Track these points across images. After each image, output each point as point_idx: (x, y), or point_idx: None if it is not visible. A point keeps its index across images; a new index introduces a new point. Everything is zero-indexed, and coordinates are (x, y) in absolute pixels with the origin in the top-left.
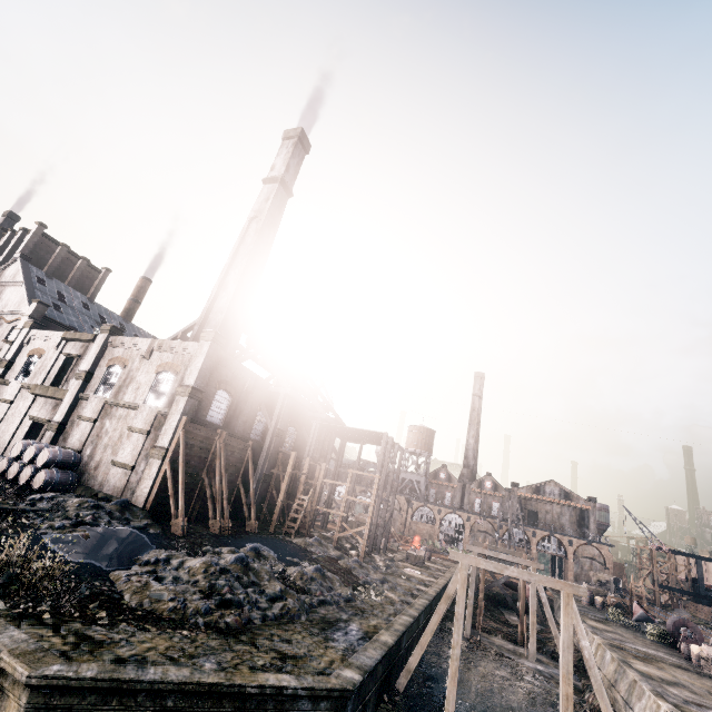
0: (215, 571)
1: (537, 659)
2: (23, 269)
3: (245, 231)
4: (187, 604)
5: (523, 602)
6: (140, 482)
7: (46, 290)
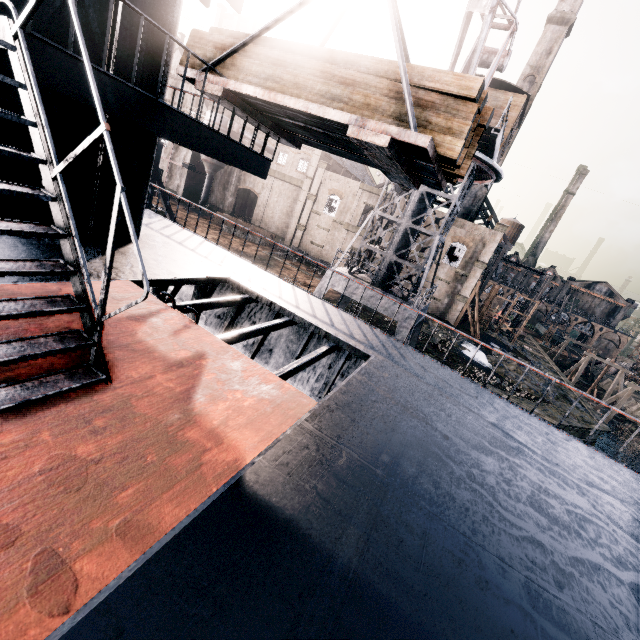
0: (526, 374)
1: (596, 403)
2: None
3: None
4: (538, 392)
5: (599, 379)
6: (450, 312)
7: None
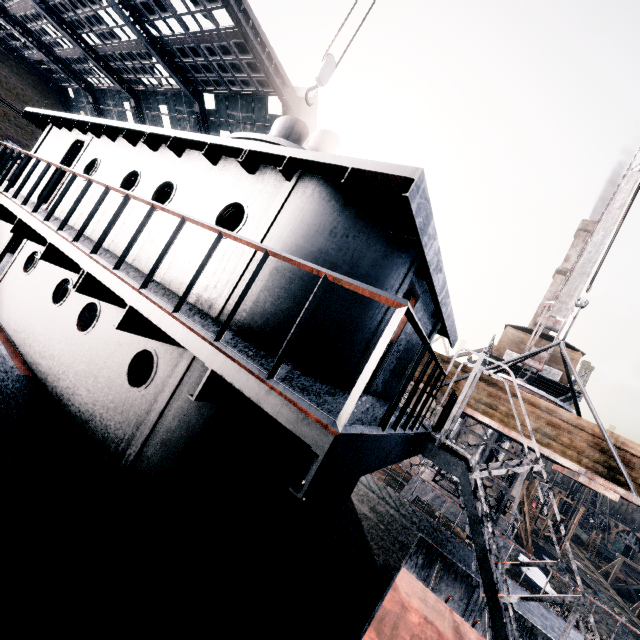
0: (598, 612)
1: None
2: None
3: (537, 316)
4: None
5: None
6: None
7: None
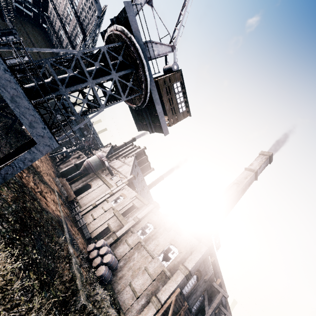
0: None
1: None
2: (134, 161)
3: (229, 187)
4: None
5: None
6: (139, 315)
7: (135, 170)
